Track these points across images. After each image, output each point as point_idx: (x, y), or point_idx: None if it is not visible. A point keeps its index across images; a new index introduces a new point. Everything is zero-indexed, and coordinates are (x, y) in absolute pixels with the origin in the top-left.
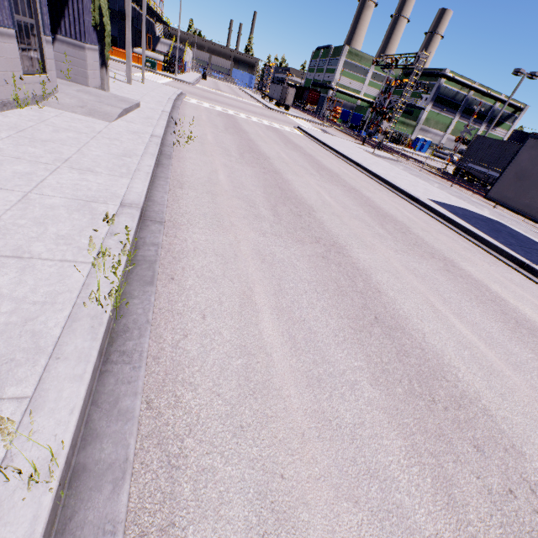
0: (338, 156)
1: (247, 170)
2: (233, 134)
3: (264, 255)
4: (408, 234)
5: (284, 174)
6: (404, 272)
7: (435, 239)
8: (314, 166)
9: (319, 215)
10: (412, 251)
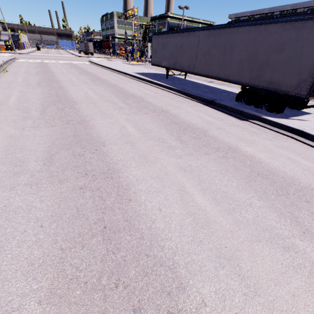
0: (102, 67)
1: (36, 77)
2: (39, 68)
3: (23, 91)
4: (105, 82)
5: (57, 76)
6: (85, 89)
7: (118, 82)
8: (80, 72)
9: (61, 83)
10: (98, 85)
